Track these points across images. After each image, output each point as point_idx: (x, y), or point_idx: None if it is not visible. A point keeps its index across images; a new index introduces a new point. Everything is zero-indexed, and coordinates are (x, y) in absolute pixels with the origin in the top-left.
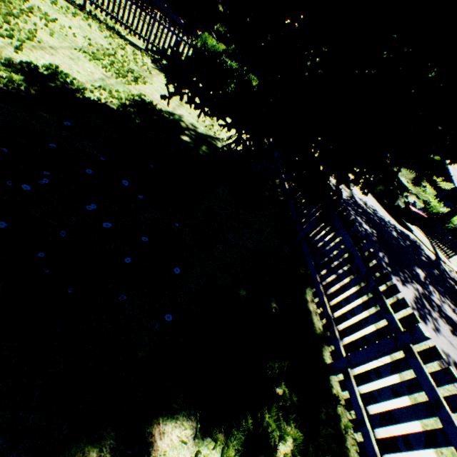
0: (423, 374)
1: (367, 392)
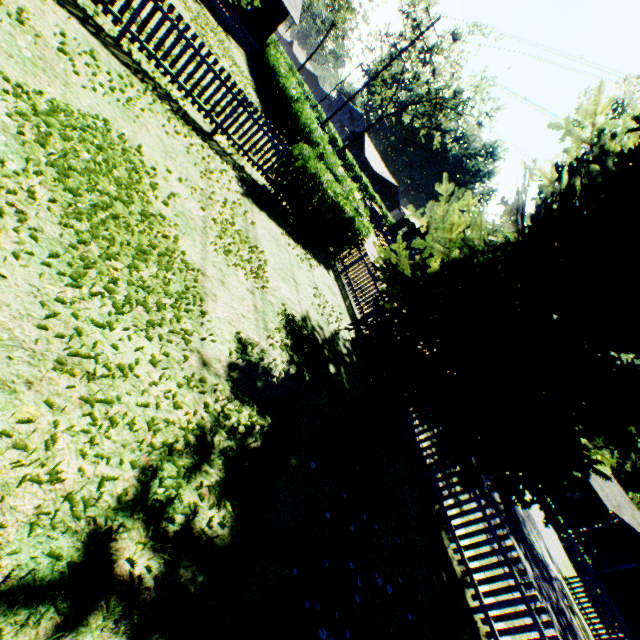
0: (538, 623)
1: (501, 628)
